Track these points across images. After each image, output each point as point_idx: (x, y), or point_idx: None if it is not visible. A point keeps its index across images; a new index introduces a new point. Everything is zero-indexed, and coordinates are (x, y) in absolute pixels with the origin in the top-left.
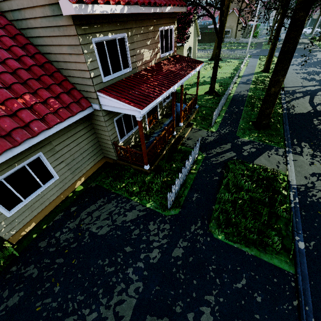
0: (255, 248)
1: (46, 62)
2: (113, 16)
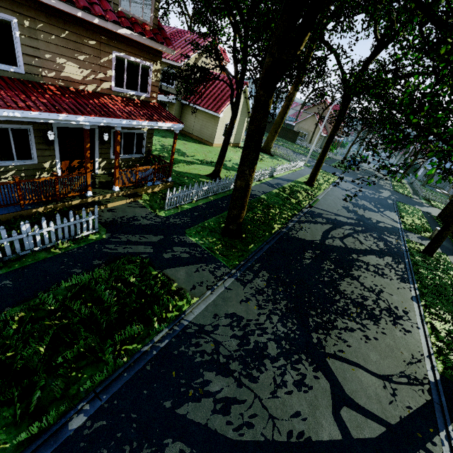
0: None
1: None
2: None
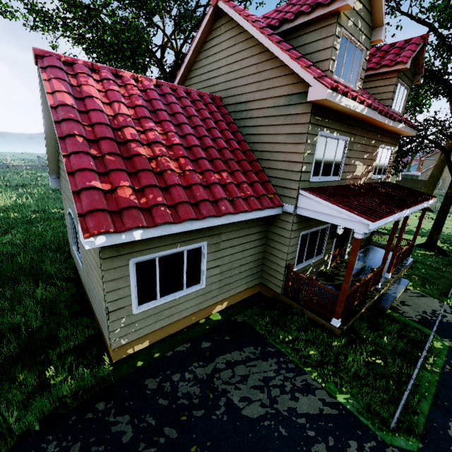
0: None
1: (249, 150)
2: (344, 117)
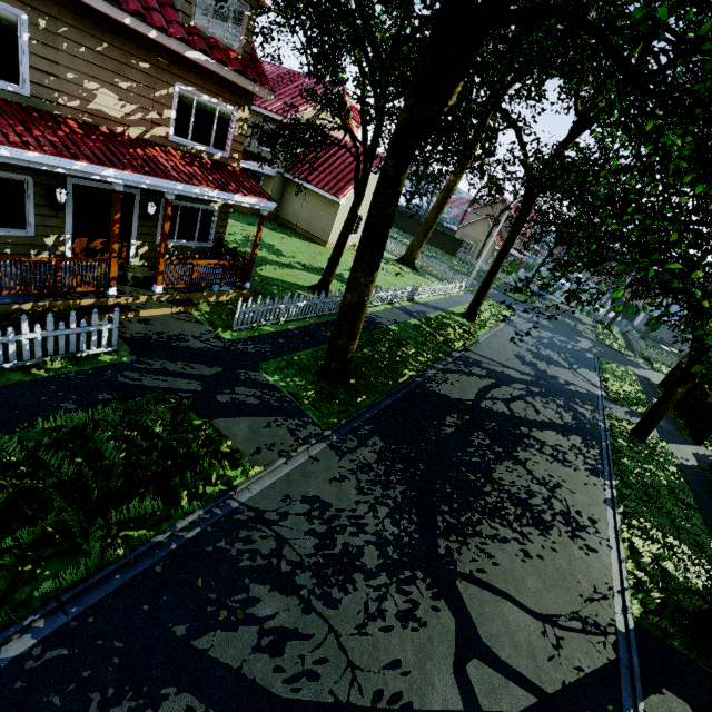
0: None
1: None
2: None
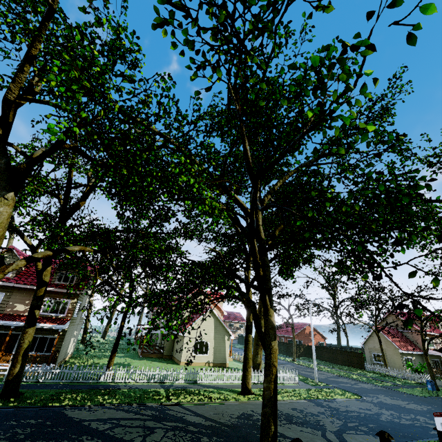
0: None
1: None
2: (0, 285)
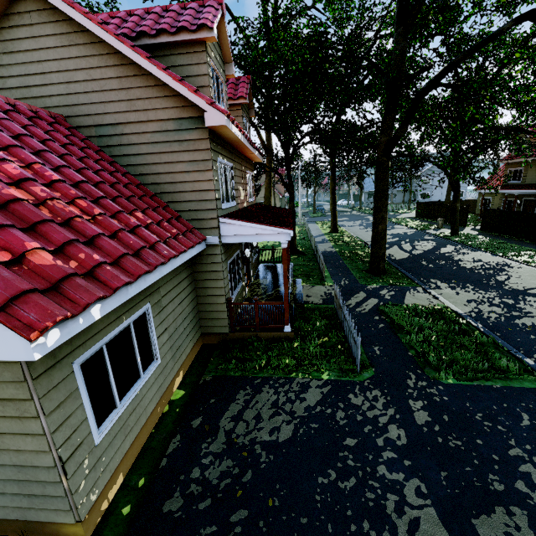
0: (496, 379)
1: (141, 184)
2: (226, 144)
